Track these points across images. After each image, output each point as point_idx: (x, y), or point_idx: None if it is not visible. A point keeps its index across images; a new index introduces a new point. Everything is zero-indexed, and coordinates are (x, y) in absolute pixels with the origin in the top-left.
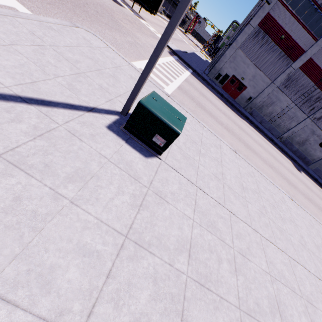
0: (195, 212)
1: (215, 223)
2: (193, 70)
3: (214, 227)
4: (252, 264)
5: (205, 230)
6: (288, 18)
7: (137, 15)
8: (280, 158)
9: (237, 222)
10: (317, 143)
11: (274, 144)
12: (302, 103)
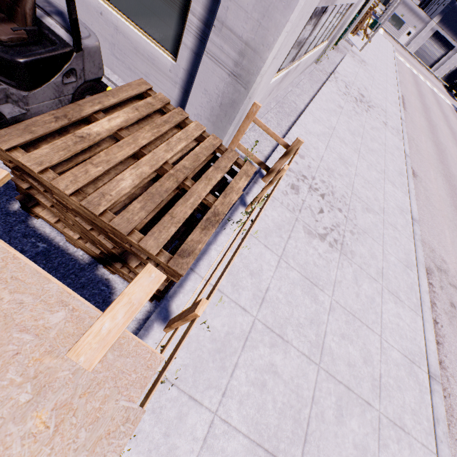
0: None
1: None
2: None
3: None
4: None
5: None
6: None
7: None
8: None
9: None
10: None
11: None
12: None
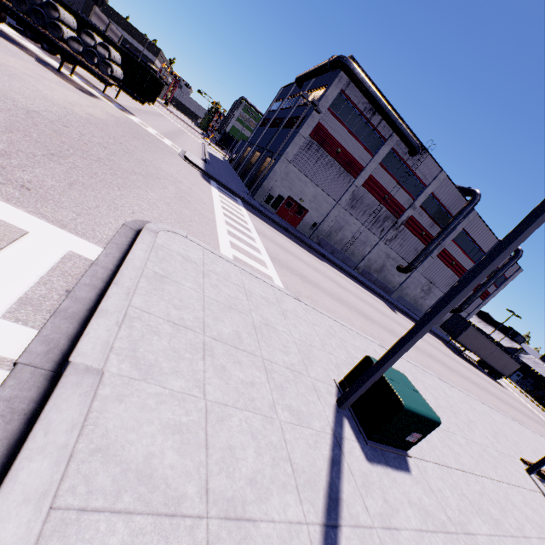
0: (481, 517)
1: (491, 513)
2: (241, 198)
3: (496, 521)
4: (533, 540)
5: (503, 539)
6: (340, 130)
7: (120, 107)
8: (378, 304)
9: (483, 484)
10: (394, 267)
11: (359, 283)
12: (372, 225)
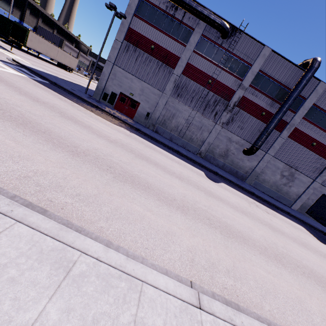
0: None
1: None
2: (54, 83)
3: None
4: None
5: None
6: (150, 30)
7: None
8: (172, 163)
9: None
10: (240, 151)
11: (180, 156)
12: (203, 110)
